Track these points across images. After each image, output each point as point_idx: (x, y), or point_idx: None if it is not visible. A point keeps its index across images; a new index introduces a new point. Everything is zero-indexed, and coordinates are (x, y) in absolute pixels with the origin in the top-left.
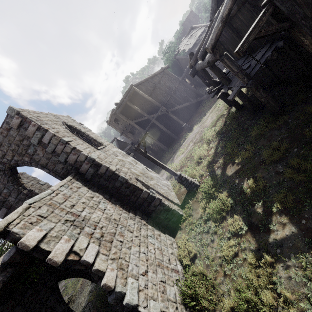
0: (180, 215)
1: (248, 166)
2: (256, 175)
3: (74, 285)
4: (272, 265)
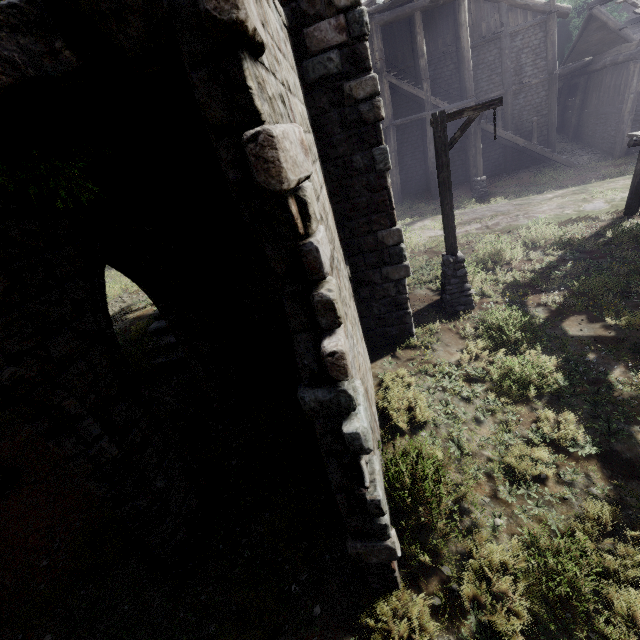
0: (410, 331)
1: None
2: None
3: None
4: None
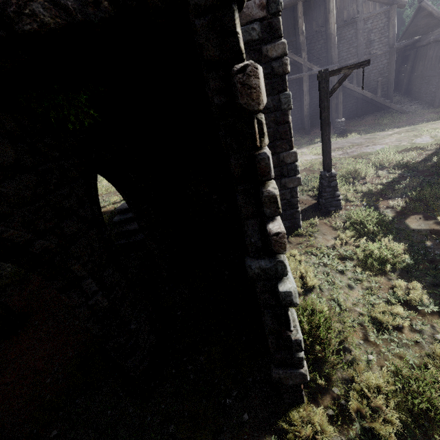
0: (298, 224)
1: None
2: None
3: None
4: None
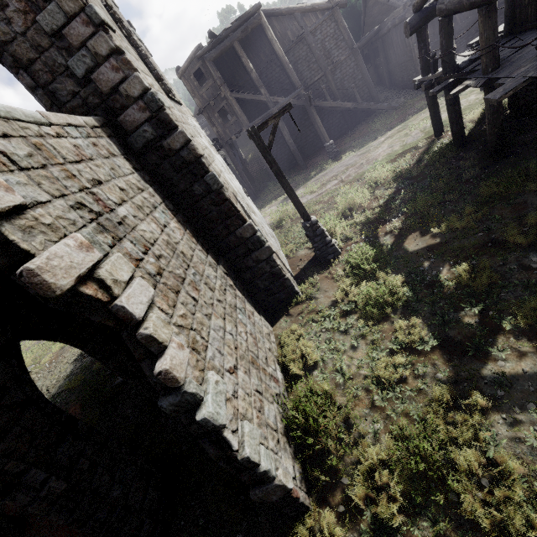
0: (294, 291)
1: (461, 244)
2: (473, 262)
3: (37, 357)
4: (480, 413)
